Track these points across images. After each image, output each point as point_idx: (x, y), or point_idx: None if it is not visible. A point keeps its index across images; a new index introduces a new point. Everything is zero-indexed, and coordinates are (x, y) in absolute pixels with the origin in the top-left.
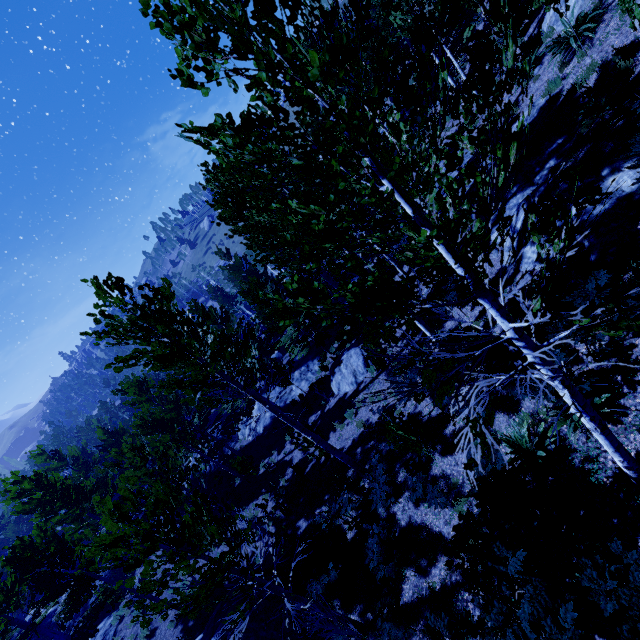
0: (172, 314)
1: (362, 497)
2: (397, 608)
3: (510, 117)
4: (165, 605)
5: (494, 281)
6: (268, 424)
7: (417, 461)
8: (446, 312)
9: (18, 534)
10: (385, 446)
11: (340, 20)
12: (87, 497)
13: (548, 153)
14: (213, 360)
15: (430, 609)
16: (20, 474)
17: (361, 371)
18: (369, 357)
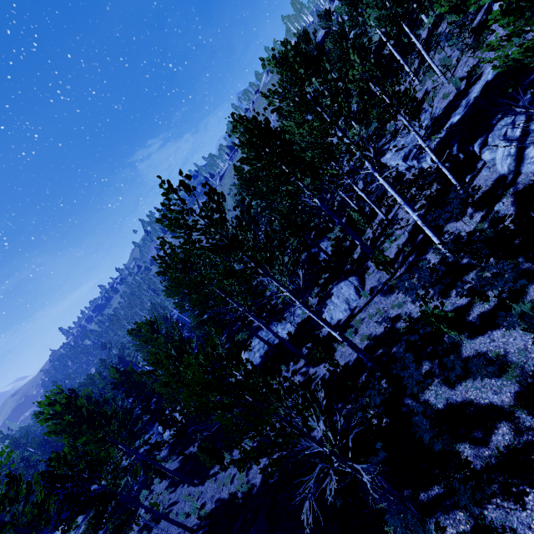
0: (225, 213)
1: (391, 387)
2: (471, 470)
3: (472, 78)
4: (179, 527)
5: (491, 190)
6: (258, 363)
7: (445, 347)
8: (440, 229)
9: (26, 478)
10: (409, 337)
11: (310, 39)
12: (109, 421)
13: (528, 83)
14: (265, 246)
15: (502, 474)
16: (25, 429)
17: (354, 298)
18: (377, 268)
